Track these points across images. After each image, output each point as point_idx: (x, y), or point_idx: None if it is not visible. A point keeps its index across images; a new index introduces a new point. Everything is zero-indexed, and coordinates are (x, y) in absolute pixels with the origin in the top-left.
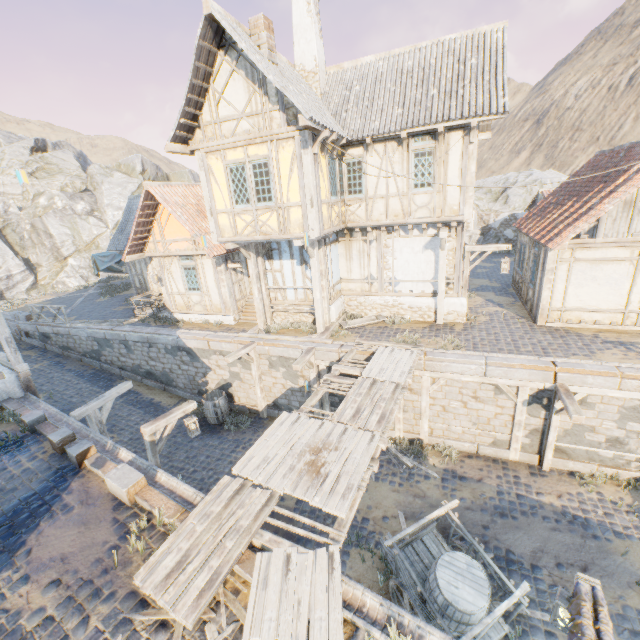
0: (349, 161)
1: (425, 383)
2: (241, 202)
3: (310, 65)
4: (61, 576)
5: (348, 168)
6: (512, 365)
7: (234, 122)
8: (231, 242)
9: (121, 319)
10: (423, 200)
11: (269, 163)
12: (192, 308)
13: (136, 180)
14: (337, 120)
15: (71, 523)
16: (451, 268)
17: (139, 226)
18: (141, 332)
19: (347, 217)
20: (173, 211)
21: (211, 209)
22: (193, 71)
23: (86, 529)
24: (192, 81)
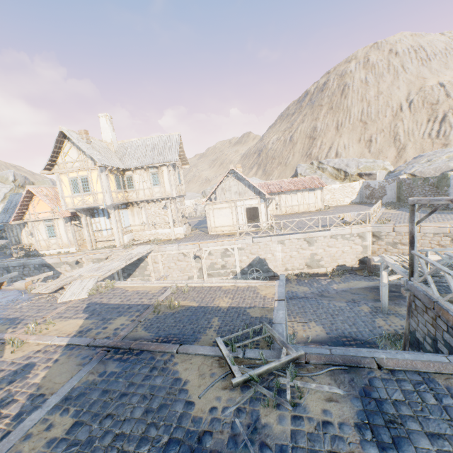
0: (127, 176)
1: (159, 257)
2: (76, 192)
3: (109, 141)
4: (2, 301)
5: (127, 179)
6: (186, 244)
7: (72, 163)
8: (72, 209)
9: (4, 259)
10: (158, 190)
11: (88, 178)
12: (51, 247)
13: (9, 186)
14: (121, 161)
15: (1, 296)
16: (175, 216)
17: (21, 206)
18: (19, 260)
19: (129, 198)
20: (42, 198)
21: (62, 196)
22: (54, 147)
23: (8, 295)
24: (54, 150)
